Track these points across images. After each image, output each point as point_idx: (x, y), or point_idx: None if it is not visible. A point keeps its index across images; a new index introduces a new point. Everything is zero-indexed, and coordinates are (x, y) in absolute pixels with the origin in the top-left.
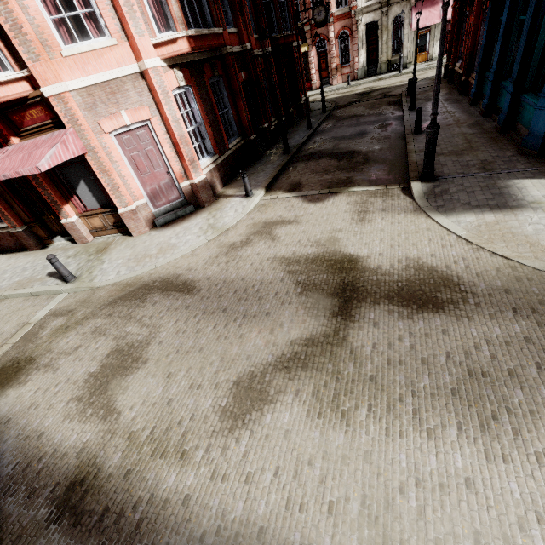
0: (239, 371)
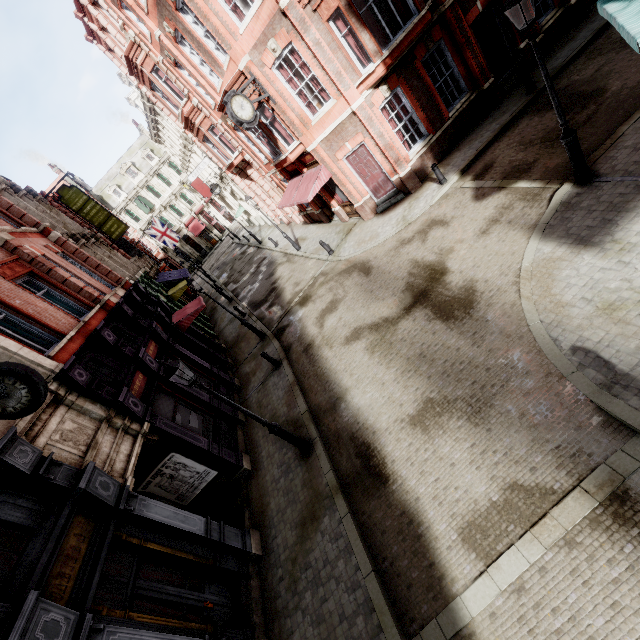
0: (358, 324)
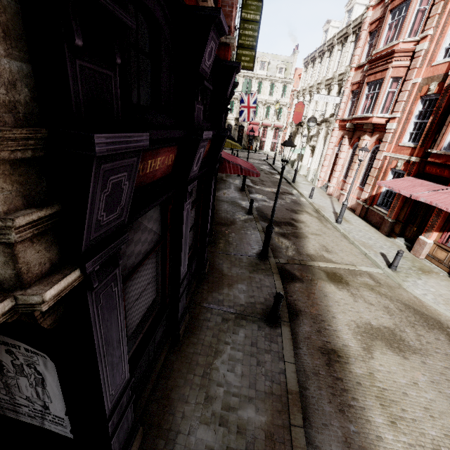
0: None
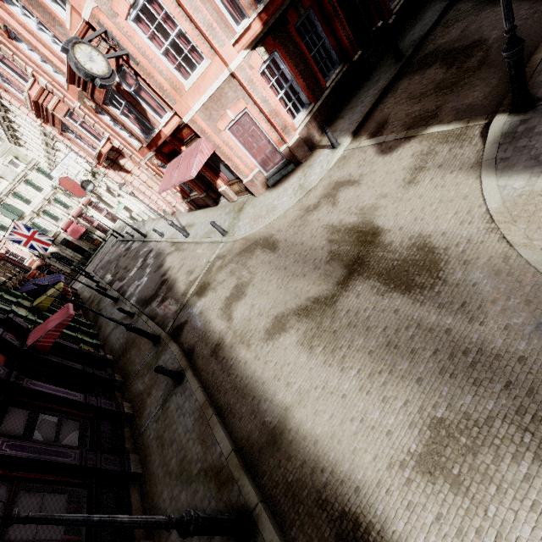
0: (279, 311)
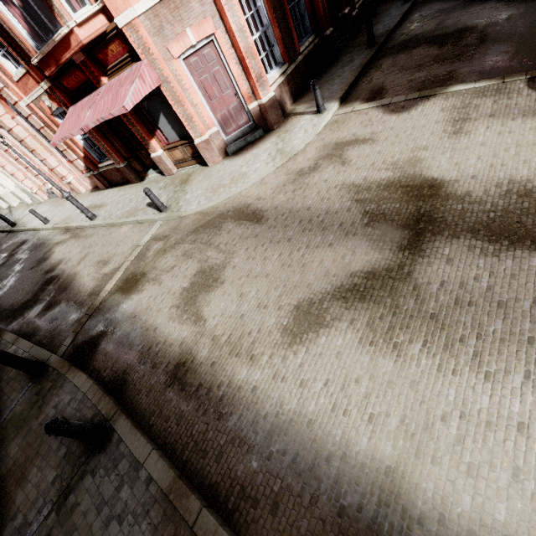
0: (300, 297)
